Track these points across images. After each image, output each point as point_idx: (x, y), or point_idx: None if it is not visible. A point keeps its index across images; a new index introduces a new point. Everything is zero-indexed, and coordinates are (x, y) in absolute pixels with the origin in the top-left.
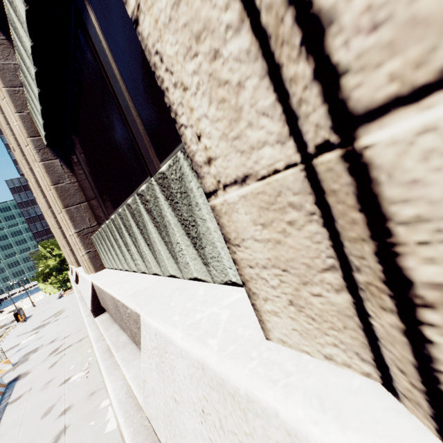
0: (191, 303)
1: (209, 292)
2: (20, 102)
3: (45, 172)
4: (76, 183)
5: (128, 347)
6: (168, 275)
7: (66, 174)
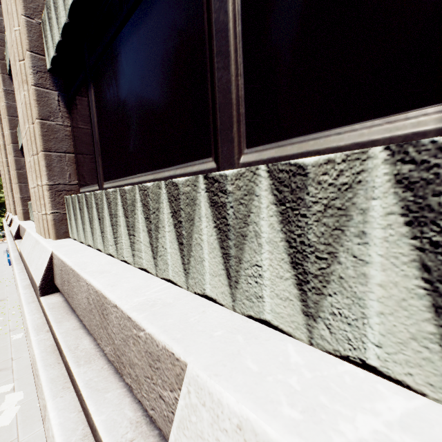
0: (296, 380)
1: (316, 364)
2: (33, 5)
3: (35, 99)
4: (69, 128)
5: (94, 364)
6: (198, 293)
7: (61, 113)
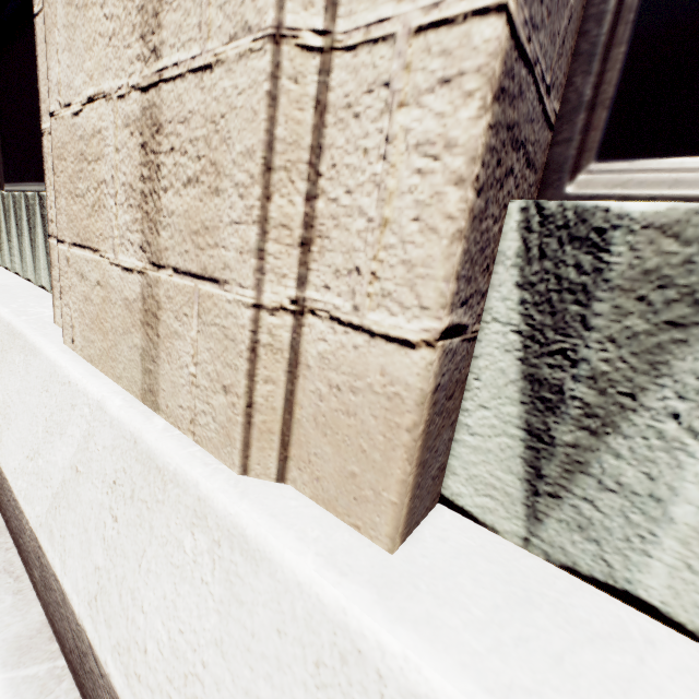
0: (35, 304)
1: None
2: None
3: None
4: None
5: None
6: (40, 286)
7: None
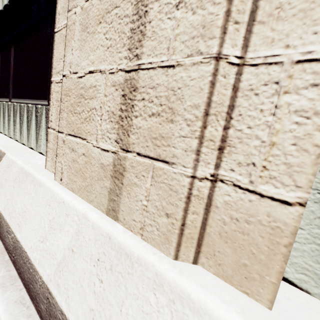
0: (32, 157)
1: (42, 158)
2: None
3: None
4: None
5: None
6: (30, 147)
7: None
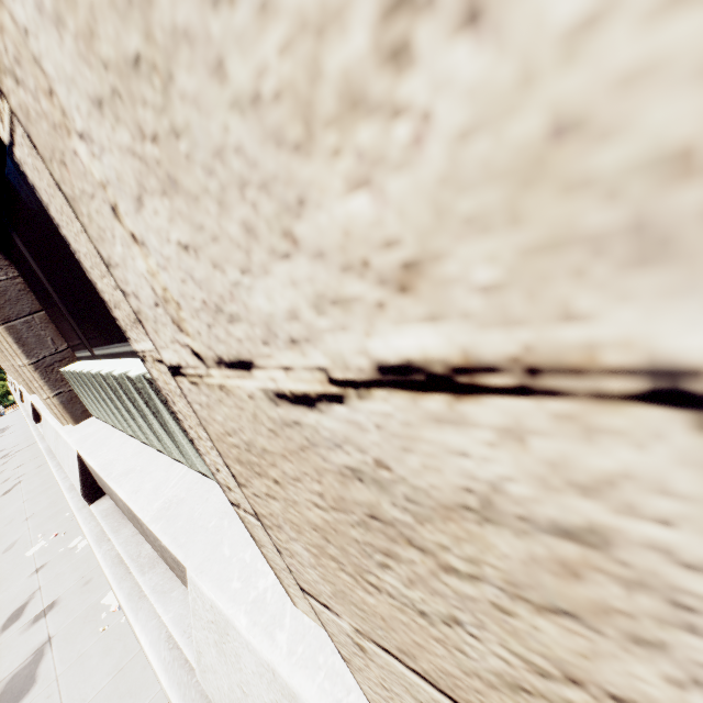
0: None
1: None
2: None
3: None
4: None
5: None
6: None
7: None
